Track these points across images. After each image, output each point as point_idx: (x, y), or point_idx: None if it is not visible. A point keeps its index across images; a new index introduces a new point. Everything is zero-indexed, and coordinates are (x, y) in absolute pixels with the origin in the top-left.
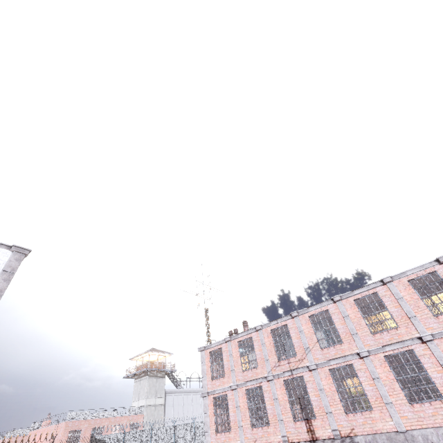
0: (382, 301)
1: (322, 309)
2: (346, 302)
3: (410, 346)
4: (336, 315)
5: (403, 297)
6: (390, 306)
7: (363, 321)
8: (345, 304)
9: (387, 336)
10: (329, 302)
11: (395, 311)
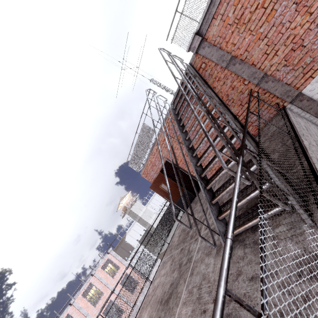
0: (94, 285)
1: (64, 316)
2: (78, 299)
3: (110, 298)
4: (74, 312)
5: (101, 277)
6: (98, 285)
7: (89, 303)
8: (78, 301)
9: (101, 302)
10: (68, 307)
11: (100, 286)
